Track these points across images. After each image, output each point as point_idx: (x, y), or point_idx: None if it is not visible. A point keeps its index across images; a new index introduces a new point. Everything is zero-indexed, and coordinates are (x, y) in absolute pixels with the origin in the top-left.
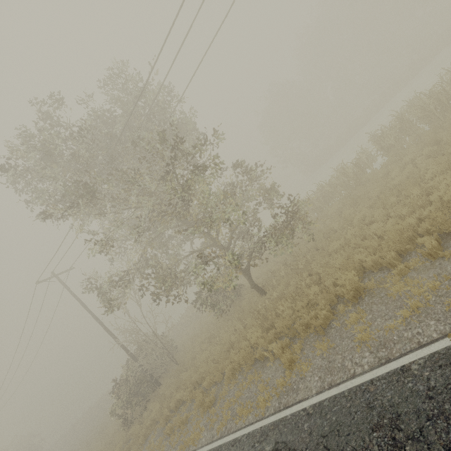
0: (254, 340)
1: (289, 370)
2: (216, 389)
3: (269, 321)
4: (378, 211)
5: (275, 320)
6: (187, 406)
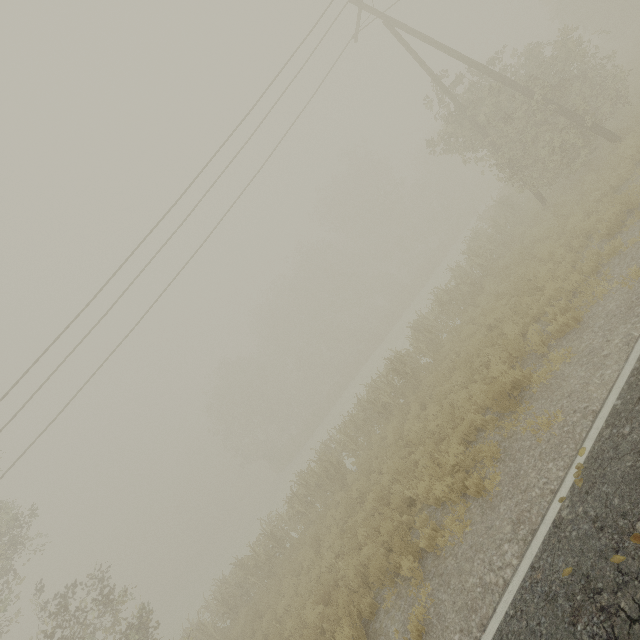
0: None
1: None
2: None
3: None
4: None
5: None
6: None
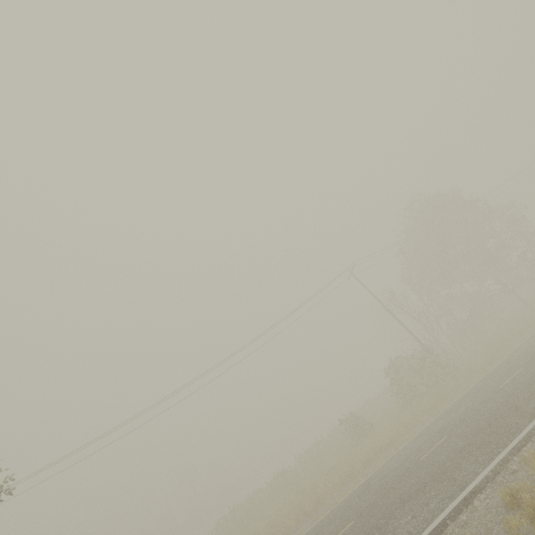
0: None
1: None
2: None
3: None
4: None
5: None
6: None
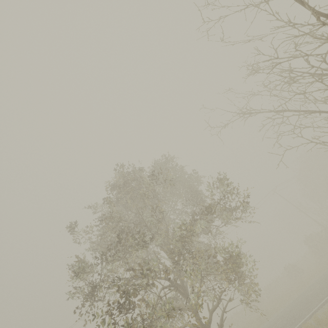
0: None
1: None
2: None
3: None
4: None
5: None
6: None
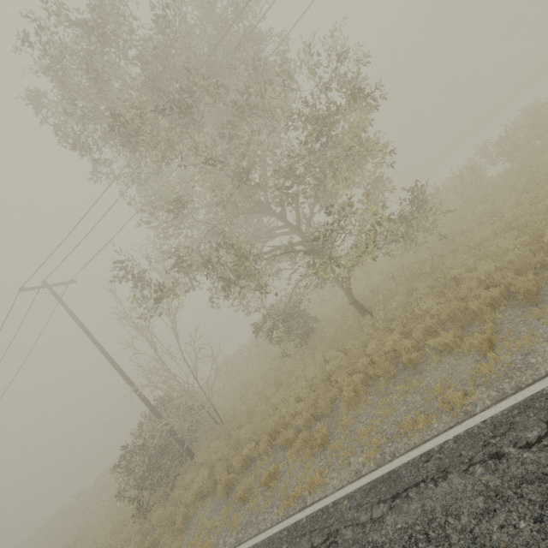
0: (390, 344)
1: (486, 356)
2: (324, 425)
3: (398, 330)
4: (545, 188)
5: (410, 326)
6: (267, 461)
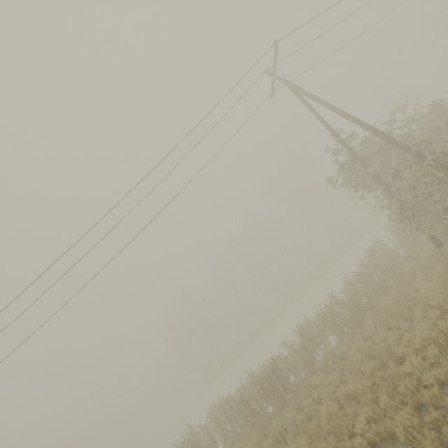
0: None
1: None
2: None
3: None
4: None
5: None
6: None
